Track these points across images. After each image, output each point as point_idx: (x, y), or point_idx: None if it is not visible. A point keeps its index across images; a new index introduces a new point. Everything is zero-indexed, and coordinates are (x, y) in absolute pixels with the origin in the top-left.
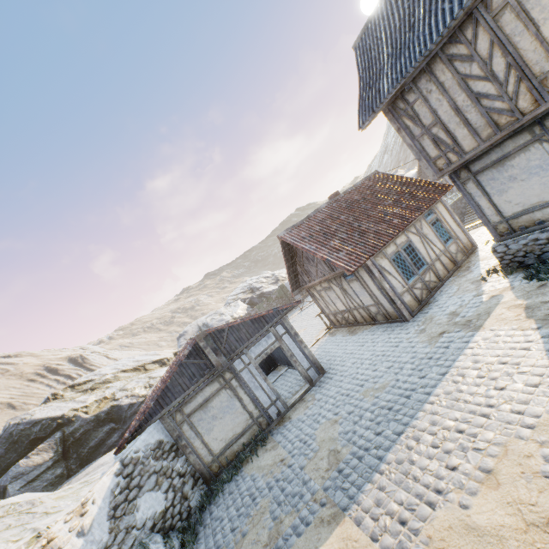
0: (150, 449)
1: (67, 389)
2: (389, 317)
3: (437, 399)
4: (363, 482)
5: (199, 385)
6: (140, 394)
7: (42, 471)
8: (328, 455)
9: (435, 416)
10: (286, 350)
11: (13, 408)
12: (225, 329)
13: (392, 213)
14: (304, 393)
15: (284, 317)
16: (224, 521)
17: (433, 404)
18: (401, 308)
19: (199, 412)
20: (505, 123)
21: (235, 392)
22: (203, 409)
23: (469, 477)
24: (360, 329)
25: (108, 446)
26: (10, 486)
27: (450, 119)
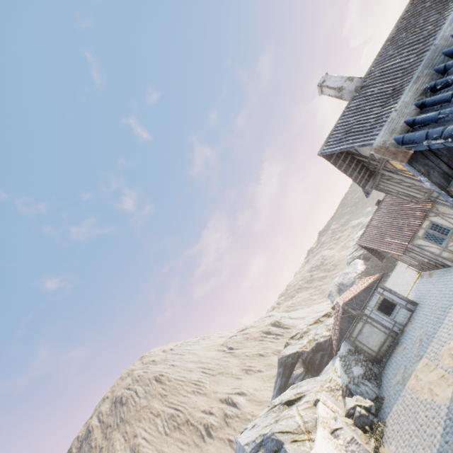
0: (347, 352)
1: (290, 339)
2: (442, 265)
3: (451, 310)
4: (427, 346)
5: (353, 324)
6: (326, 335)
7: (303, 376)
8: (419, 341)
9: (449, 318)
10: (388, 299)
11: (262, 356)
12: (352, 298)
13: (414, 207)
14: (409, 317)
15: (379, 284)
16: (389, 373)
17: (450, 313)
18: (443, 261)
19: (359, 335)
20: (426, 191)
21: (371, 324)
22: (360, 334)
23: (451, 335)
24: (433, 273)
25: (325, 363)
26: (295, 382)
27: (403, 191)
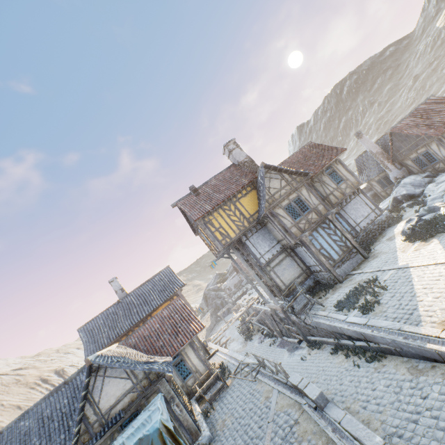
0: None
1: None
2: None
3: None
4: None
5: None
6: None
7: None
8: None
9: None
10: None
11: (20, 409)
12: None
13: None
14: None
15: None
16: None
17: None
18: None
19: None
20: None
21: None
22: None
23: None
24: None
25: None
26: None
27: None
